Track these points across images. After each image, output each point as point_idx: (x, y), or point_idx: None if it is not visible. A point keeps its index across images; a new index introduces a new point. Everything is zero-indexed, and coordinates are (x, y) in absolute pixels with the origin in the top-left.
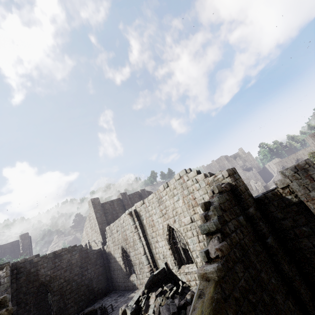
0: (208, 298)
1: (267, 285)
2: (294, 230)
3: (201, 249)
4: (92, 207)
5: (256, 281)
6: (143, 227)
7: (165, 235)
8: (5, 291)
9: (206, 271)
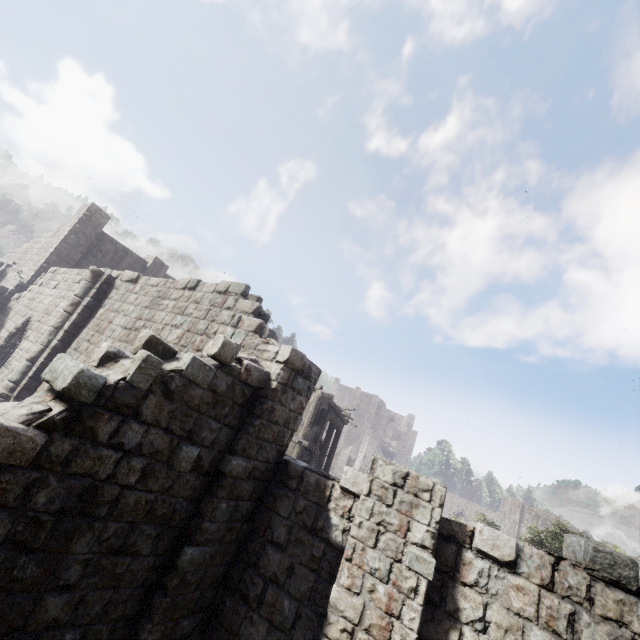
0: None
1: (28, 633)
2: (269, 586)
3: None
4: (79, 217)
5: (0, 596)
6: (88, 319)
7: None
8: None
9: None
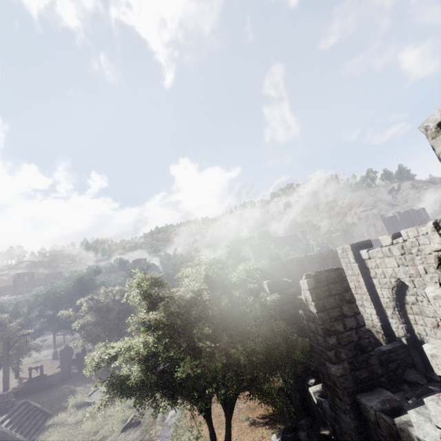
0: None
1: None
2: None
3: None
4: (381, 220)
5: None
6: None
7: None
8: None
9: None
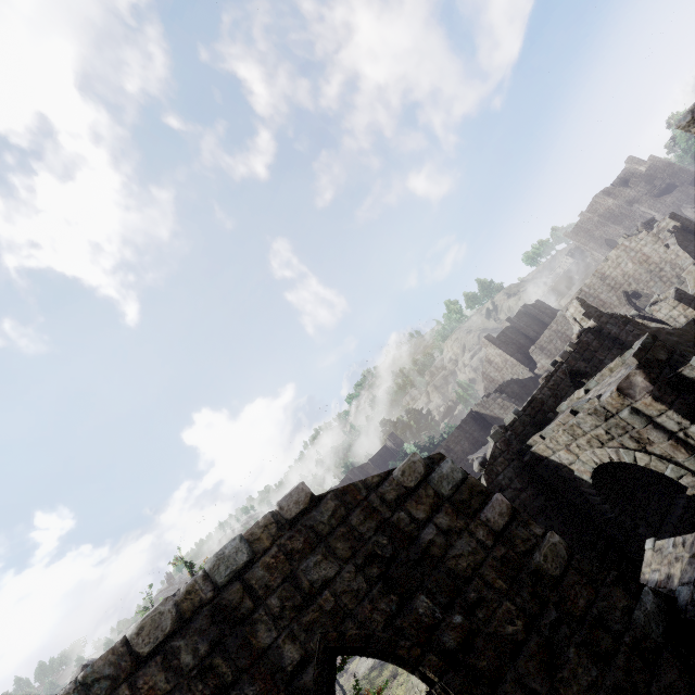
0: (694, 275)
1: None
2: None
3: (669, 287)
4: (491, 345)
5: None
6: None
7: (623, 302)
8: (512, 400)
9: (688, 270)
